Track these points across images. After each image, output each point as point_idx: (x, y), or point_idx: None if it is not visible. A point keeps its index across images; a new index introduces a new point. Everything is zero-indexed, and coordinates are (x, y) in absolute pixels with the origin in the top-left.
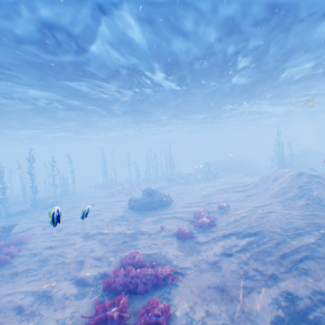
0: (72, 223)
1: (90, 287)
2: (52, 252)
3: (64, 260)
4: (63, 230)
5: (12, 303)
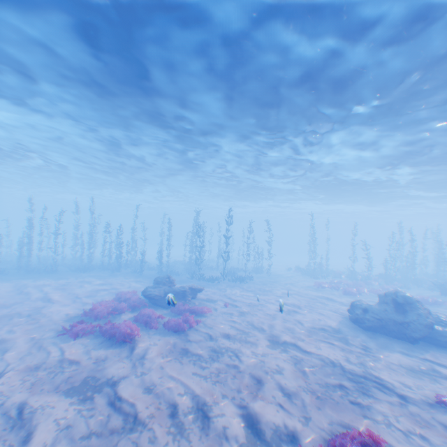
0: (257, 311)
1: (264, 446)
2: (226, 342)
3: (237, 363)
4: (245, 316)
5: (170, 393)
